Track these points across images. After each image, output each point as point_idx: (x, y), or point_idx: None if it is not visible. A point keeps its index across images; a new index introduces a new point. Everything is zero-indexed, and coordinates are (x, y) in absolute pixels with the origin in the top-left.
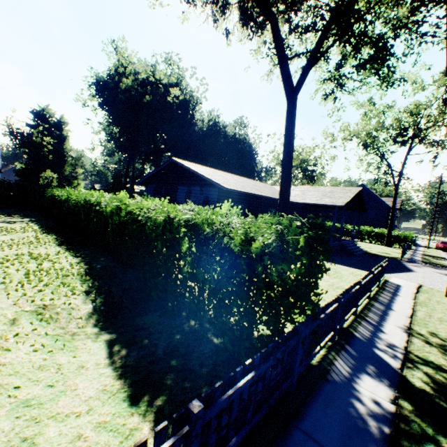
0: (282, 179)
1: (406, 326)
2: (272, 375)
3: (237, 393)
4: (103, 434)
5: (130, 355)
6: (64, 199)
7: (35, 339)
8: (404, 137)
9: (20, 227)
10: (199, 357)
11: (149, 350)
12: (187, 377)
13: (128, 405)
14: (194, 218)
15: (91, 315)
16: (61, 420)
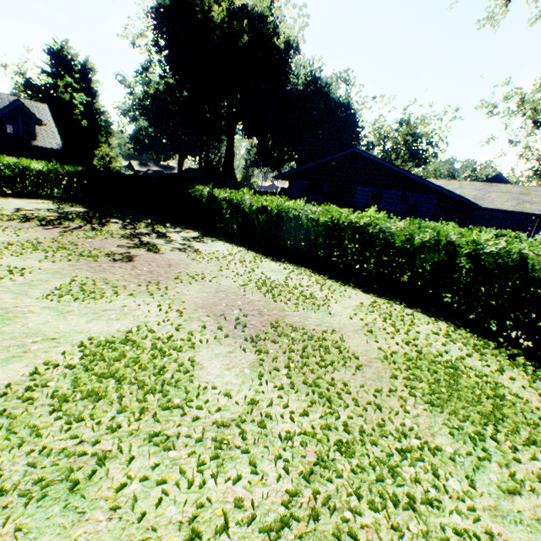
0: None
1: None
2: None
3: None
4: None
5: None
6: (255, 209)
7: None
8: None
9: (228, 250)
10: None
11: None
12: None
13: None
14: None
15: None
16: None
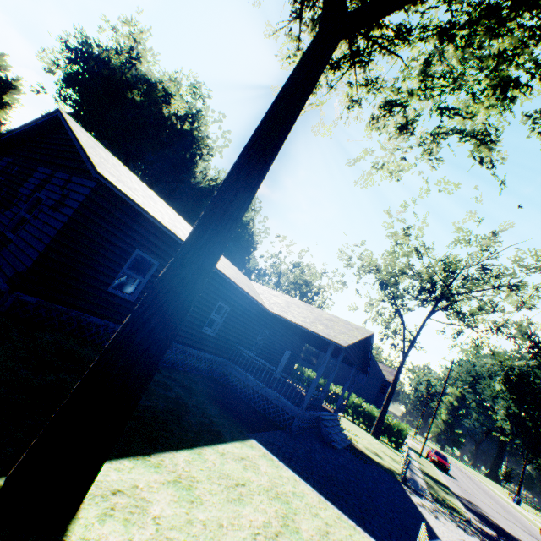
0: (230, 172)
1: None
2: None
3: None
4: None
5: None
6: None
7: None
8: (431, 292)
9: None
10: None
11: None
12: None
13: None
14: None
15: None
16: None
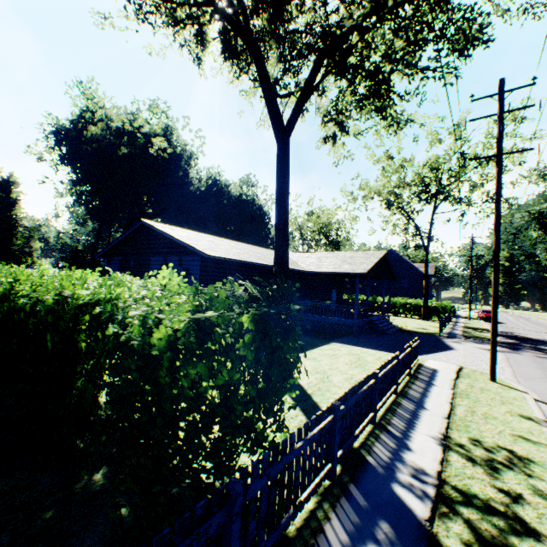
0: (277, 240)
1: (442, 433)
2: None
3: None
4: None
5: None
6: None
7: None
8: (427, 193)
9: None
10: None
11: None
12: None
13: None
14: (99, 295)
15: None
16: None
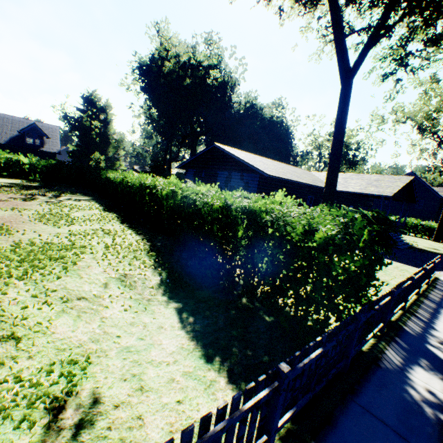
0: (330, 168)
1: None
2: (332, 354)
3: (309, 363)
4: (190, 380)
5: (197, 322)
6: (119, 181)
7: (123, 300)
8: None
9: (85, 205)
10: (255, 331)
11: (212, 321)
12: (248, 346)
13: (204, 362)
14: (251, 206)
15: (160, 286)
16: (156, 366)
